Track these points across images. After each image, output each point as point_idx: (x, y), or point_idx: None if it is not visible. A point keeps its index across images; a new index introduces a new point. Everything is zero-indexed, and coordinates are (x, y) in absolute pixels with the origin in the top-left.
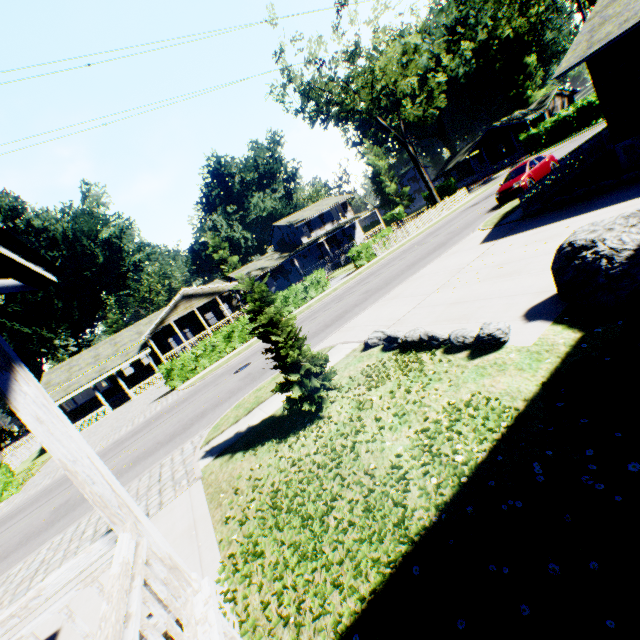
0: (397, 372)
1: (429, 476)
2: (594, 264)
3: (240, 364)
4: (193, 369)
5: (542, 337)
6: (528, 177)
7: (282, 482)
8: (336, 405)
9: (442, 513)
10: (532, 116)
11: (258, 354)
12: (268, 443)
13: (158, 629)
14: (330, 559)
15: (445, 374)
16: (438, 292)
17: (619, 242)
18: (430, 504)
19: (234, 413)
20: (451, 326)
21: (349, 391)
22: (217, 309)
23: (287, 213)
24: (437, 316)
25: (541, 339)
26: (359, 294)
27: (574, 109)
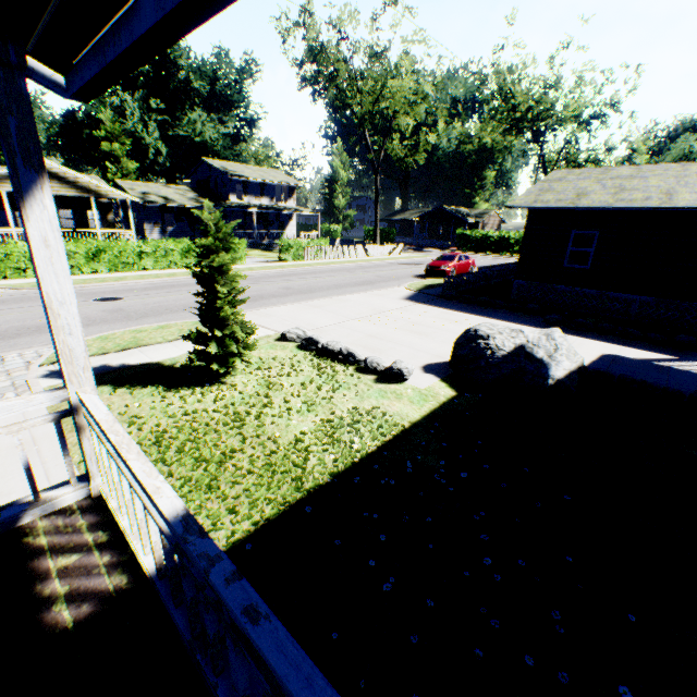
0: (312, 370)
1: (329, 452)
2: (483, 351)
3: (105, 293)
4: (20, 269)
5: (432, 386)
6: (454, 267)
7: (172, 426)
8: (242, 377)
9: (336, 477)
10: (472, 220)
11: (136, 293)
12: (152, 387)
13: (62, 501)
14: (226, 494)
15: (354, 386)
16: (360, 321)
17: (502, 344)
18: (327, 470)
19: (99, 344)
20: (366, 352)
21: (258, 370)
22: (82, 212)
23: (225, 156)
24: (355, 340)
25: (431, 387)
26: (279, 287)
27: (499, 235)
